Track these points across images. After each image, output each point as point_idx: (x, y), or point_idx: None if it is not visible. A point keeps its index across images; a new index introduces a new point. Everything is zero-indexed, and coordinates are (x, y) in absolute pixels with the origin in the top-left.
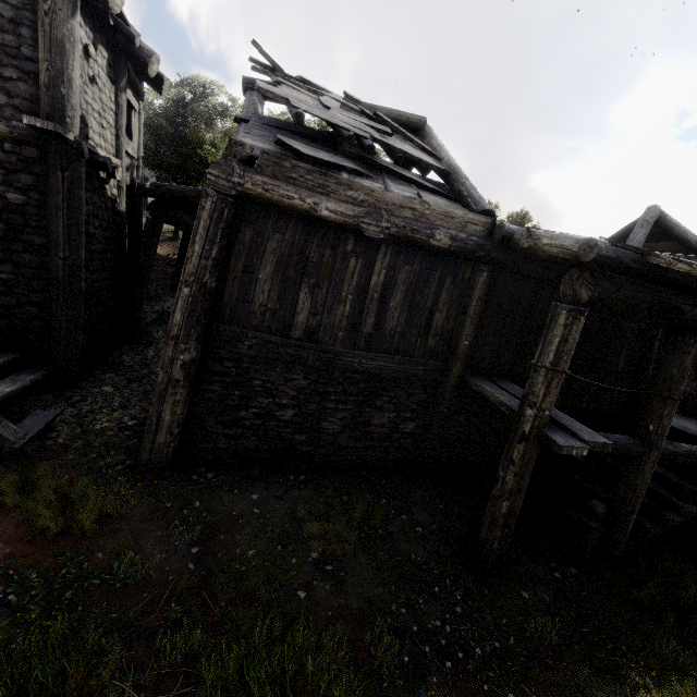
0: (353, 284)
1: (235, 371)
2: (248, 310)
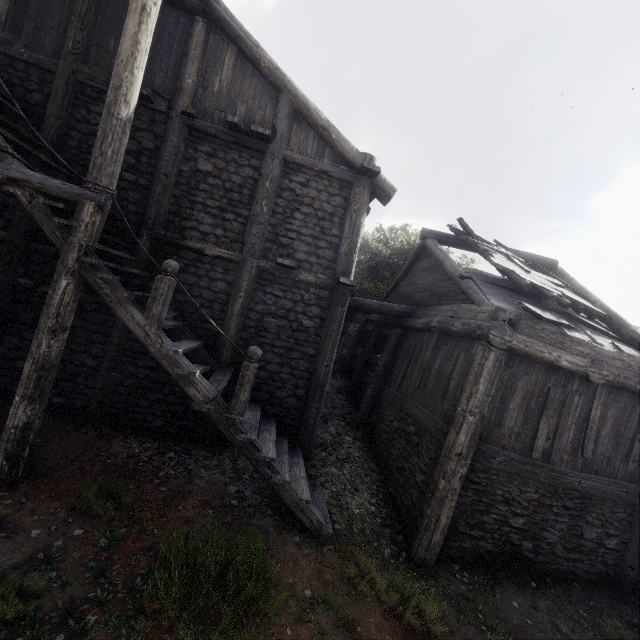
0: (575, 416)
1: (485, 481)
2: (500, 432)
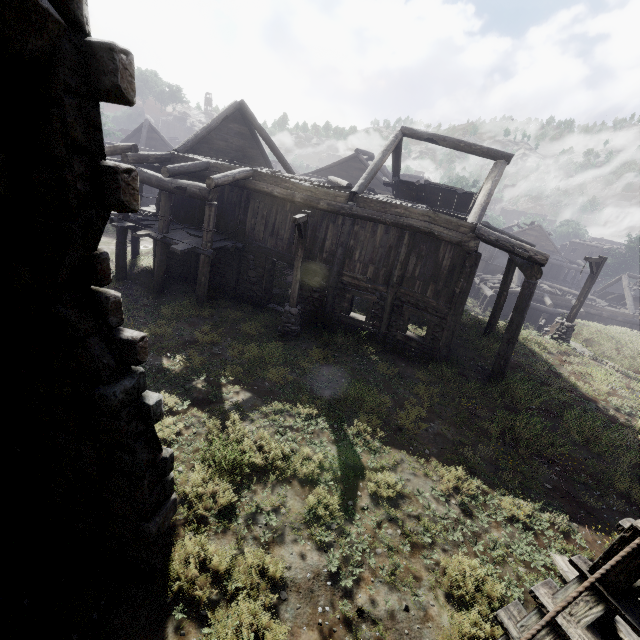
0: None
1: None
2: None
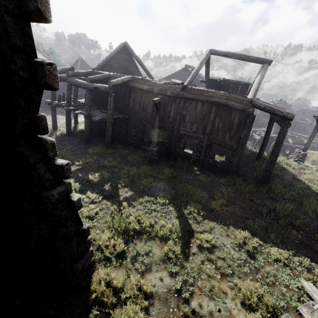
0: None
1: None
2: None
